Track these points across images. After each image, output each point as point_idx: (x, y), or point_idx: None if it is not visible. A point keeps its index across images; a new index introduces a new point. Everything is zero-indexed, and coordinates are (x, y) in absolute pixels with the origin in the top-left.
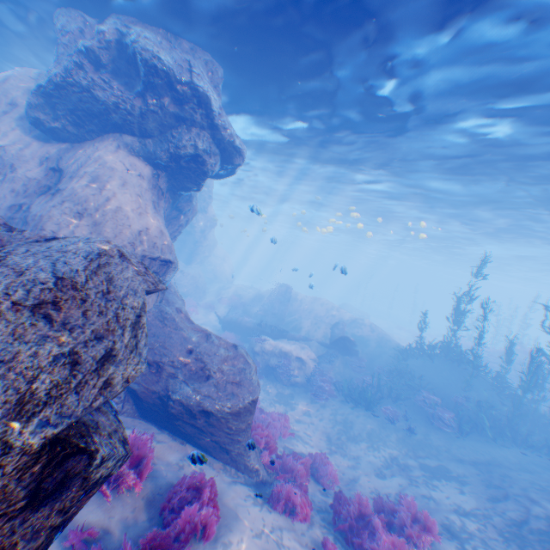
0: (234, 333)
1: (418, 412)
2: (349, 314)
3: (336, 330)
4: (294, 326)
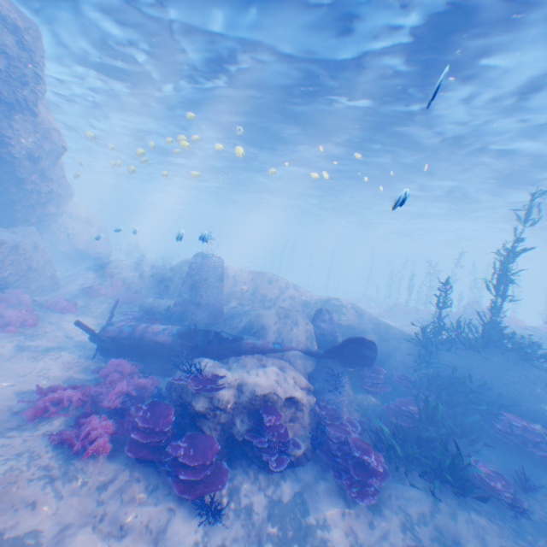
0: (129, 361)
1: (520, 460)
2: (313, 293)
3: (322, 324)
4: (250, 326)
